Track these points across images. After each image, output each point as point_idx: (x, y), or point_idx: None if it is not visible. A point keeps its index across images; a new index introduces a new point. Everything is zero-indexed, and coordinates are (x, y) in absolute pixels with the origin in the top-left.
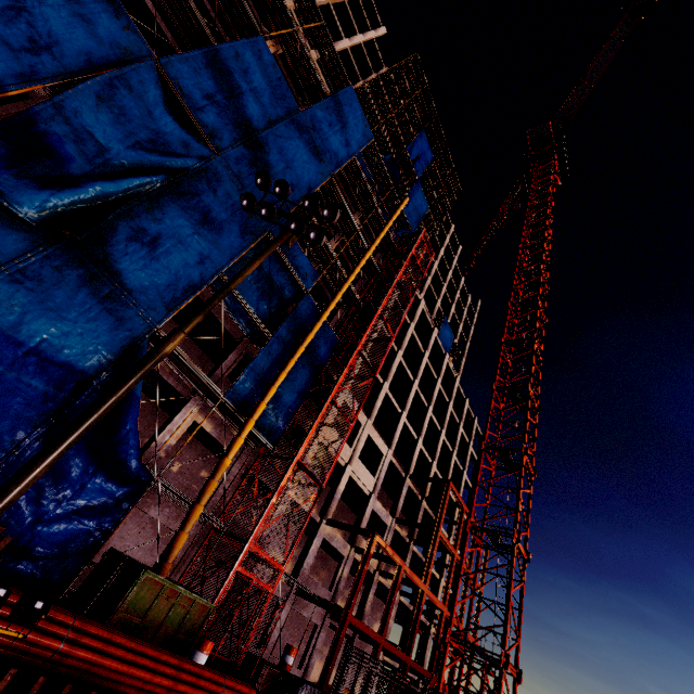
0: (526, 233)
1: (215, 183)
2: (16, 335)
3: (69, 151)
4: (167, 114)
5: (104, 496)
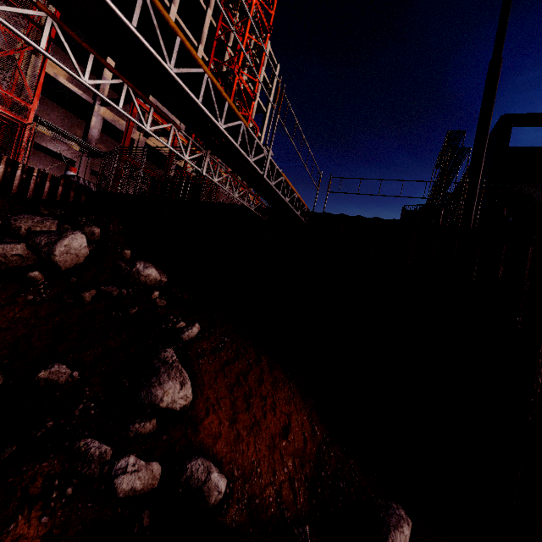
0: None
1: None
2: None
3: None
4: None
5: None
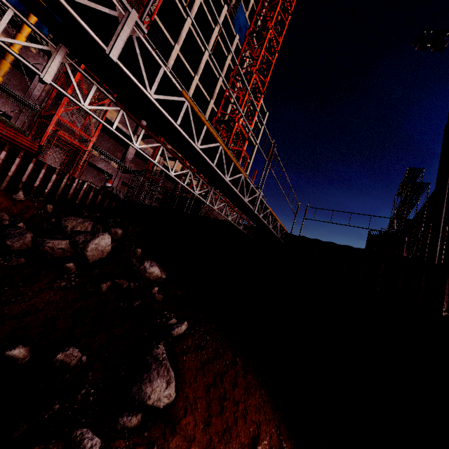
0: None
1: None
2: None
3: None
4: None
5: None
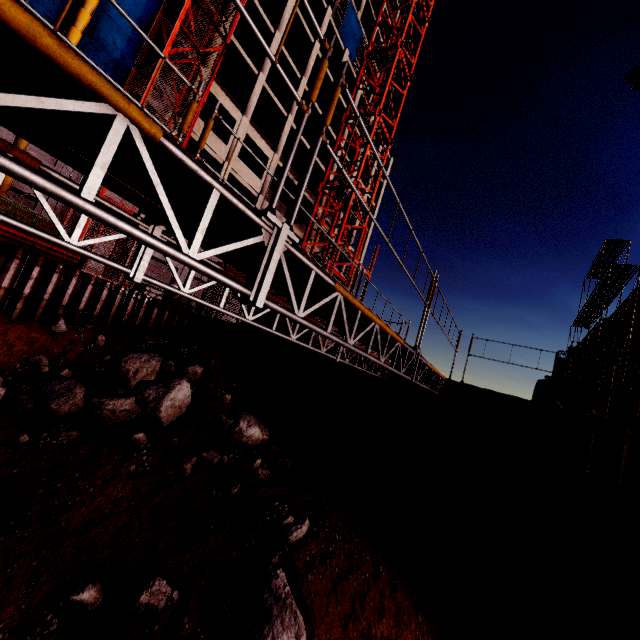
0: None
1: None
2: None
3: None
4: None
5: None
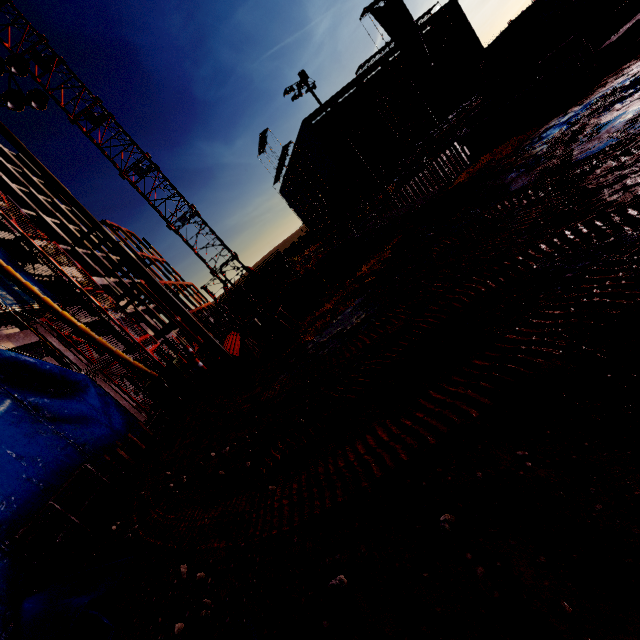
0: None
1: None
2: None
3: None
4: None
5: (97, 398)
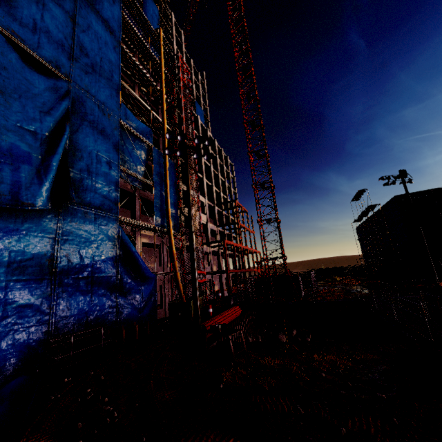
0: (231, 26)
1: (83, 107)
2: (85, 262)
3: (24, 149)
4: (33, 72)
5: (149, 291)
